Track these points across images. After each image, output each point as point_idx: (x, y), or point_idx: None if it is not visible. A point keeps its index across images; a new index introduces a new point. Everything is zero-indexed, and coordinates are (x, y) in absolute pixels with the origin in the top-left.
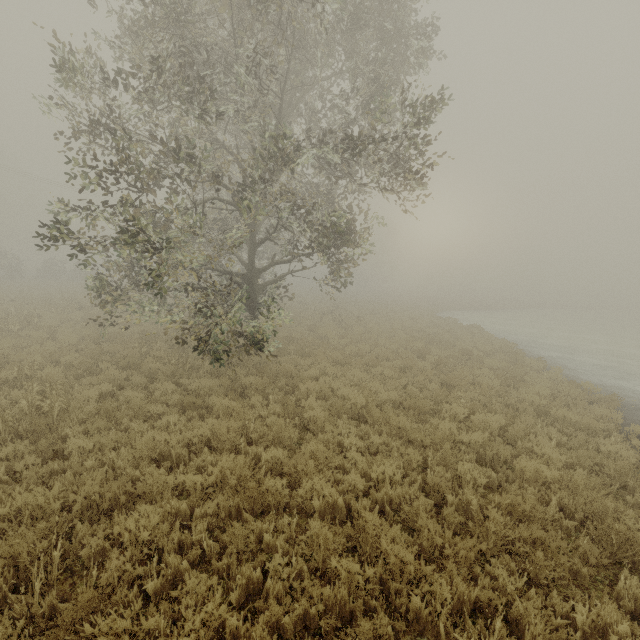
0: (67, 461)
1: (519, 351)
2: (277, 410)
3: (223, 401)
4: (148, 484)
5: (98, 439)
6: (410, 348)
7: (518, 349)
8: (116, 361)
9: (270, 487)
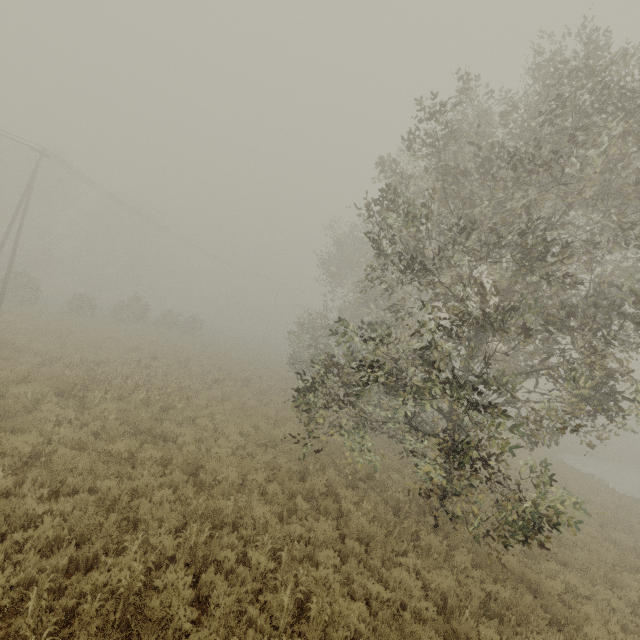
0: None
1: None
2: None
3: None
4: None
5: None
6: (609, 539)
7: None
8: (300, 491)
9: None
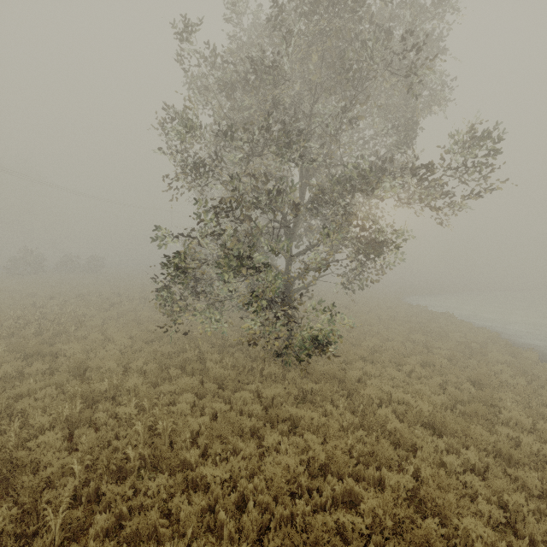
0: (208, 494)
1: (505, 341)
2: (356, 421)
3: (312, 415)
4: (314, 529)
5: (229, 467)
6: (412, 340)
7: (504, 339)
8: (176, 364)
9: (429, 528)
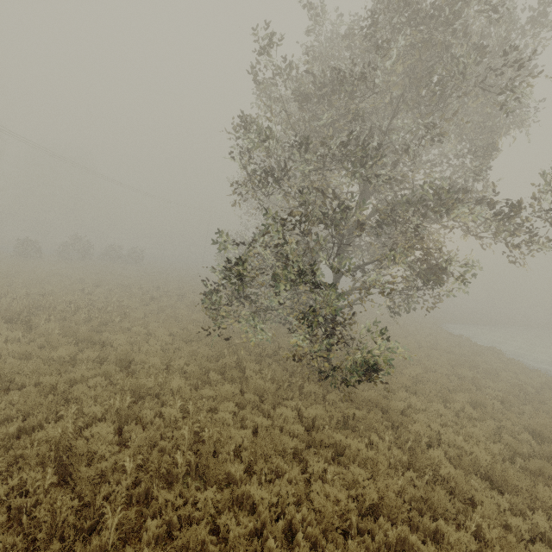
0: (255, 517)
1: None
2: (404, 459)
3: (359, 445)
4: None
5: (276, 491)
6: (457, 374)
7: None
8: (215, 368)
9: None
